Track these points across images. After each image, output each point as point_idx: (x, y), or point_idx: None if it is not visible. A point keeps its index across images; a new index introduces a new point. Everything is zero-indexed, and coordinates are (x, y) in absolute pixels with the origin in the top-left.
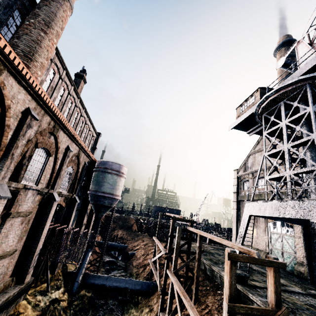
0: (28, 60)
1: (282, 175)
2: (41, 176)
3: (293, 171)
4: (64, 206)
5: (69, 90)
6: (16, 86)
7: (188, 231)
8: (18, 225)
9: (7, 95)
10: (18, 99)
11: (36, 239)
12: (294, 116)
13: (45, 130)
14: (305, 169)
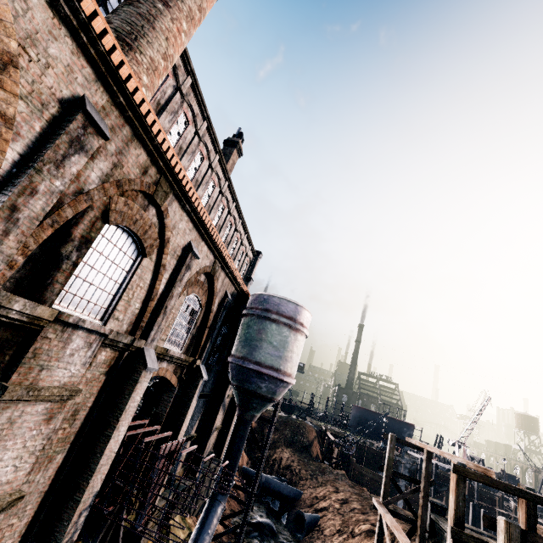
0: (124, 47)
1: None
2: (118, 300)
3: None
4: (174, 384)
5: (211, 161)
6: (43, 13)
7: None
8: (36, 425)
9: (5, 17)
10: (48, 57)
11: (88, 464)
12: None
13: (133, 182)
14: None
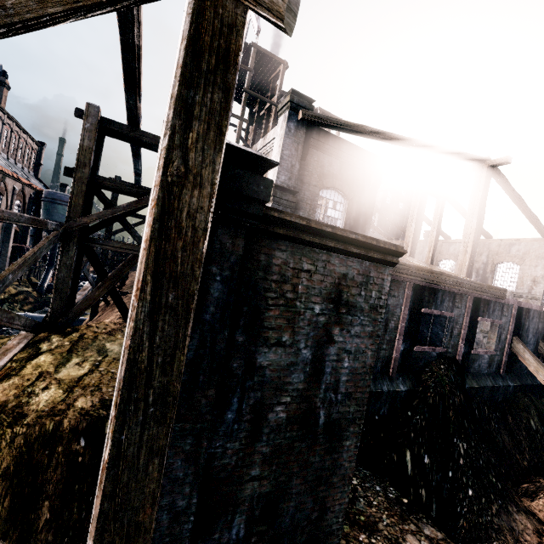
0: None
1: None
2: None
3: None
4: (19, 231)
5: None
6: None
7: None
8: None
9: None
10: None
11: (5, 249)
12: None
13: None
14: None
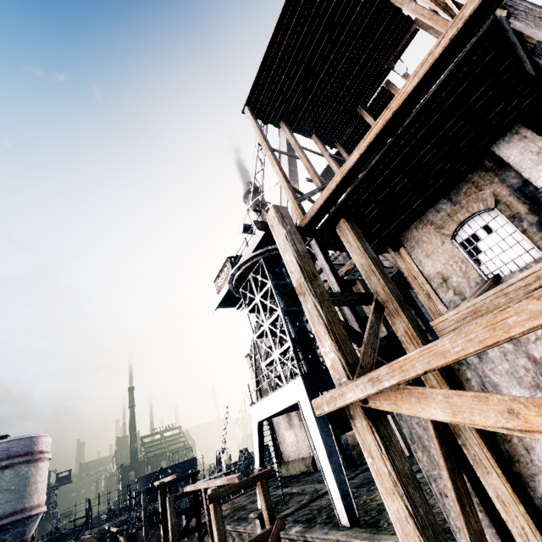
0: None
1: (273, 358)
2: None
3: (278, 351)
4: None
5: None
6: None
7: (187, 494)
8: None
9: None
10: None
11: None
12: (262, 291)
13: None
14: (285, 347)
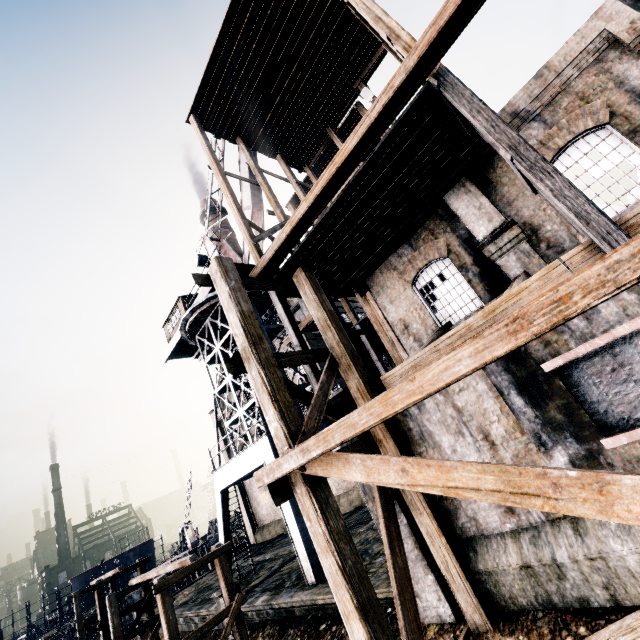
0: None
1: (237, 416)
2: None
3: (243, 408)
4: None
5: None
6: None
7: (133, 587)
8: None
9: None
10: None
11: None
12: (223, 339)
13: None
14: (250, 402)
